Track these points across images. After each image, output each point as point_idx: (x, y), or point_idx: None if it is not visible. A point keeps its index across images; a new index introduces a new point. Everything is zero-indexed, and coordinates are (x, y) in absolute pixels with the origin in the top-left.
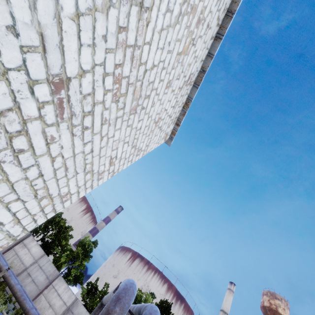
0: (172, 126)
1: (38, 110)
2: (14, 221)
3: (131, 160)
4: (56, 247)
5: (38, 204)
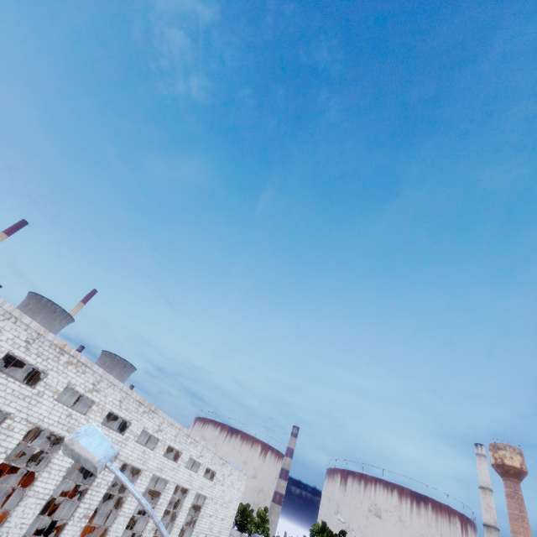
0: (245, 476)
1: (222, 523)
2: (226, 536)
3: (239, 500)
4: (246, 524)
5: (227, 530)
